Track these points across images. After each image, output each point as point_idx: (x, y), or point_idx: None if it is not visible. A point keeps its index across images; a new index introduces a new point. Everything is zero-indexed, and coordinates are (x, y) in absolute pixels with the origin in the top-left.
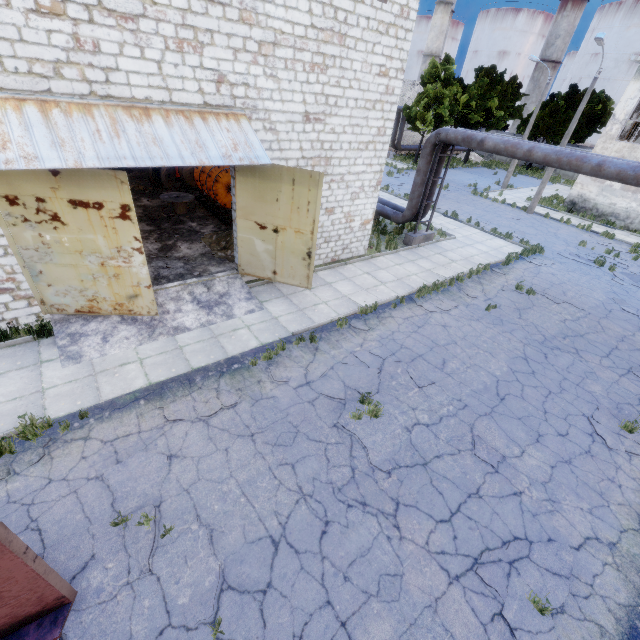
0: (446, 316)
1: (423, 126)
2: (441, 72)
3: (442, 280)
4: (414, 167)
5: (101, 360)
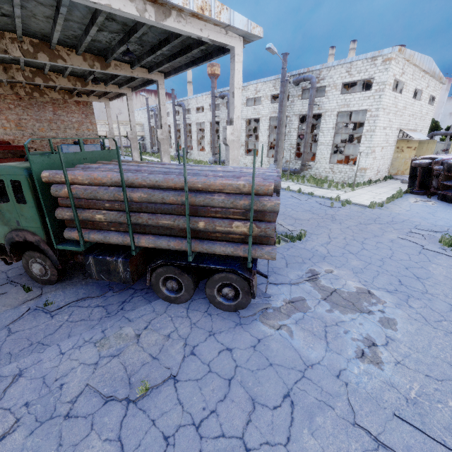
0: None
1: None
2: None
3: None
4: None
5: None
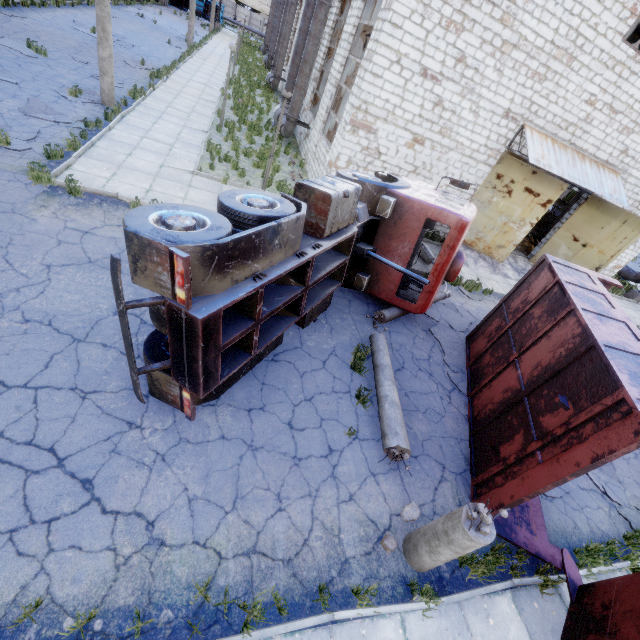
0: None
1: None
2: None
3: None
4: None
5: (477, 271)
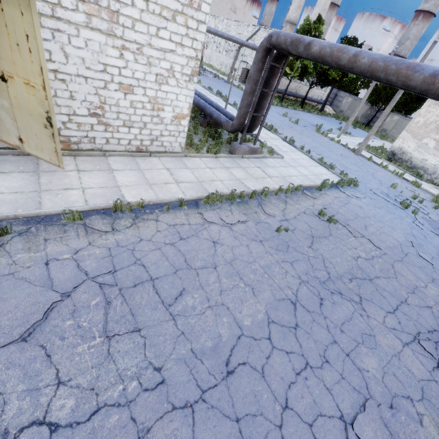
0: (225, 230)
1: (291, 72)
2: (313, 29)
3: (244, 191)
4: (278, 104)
5: None
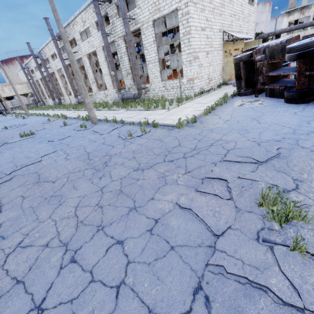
0: None
1: None
2: None
3: None
4: None
5: None
